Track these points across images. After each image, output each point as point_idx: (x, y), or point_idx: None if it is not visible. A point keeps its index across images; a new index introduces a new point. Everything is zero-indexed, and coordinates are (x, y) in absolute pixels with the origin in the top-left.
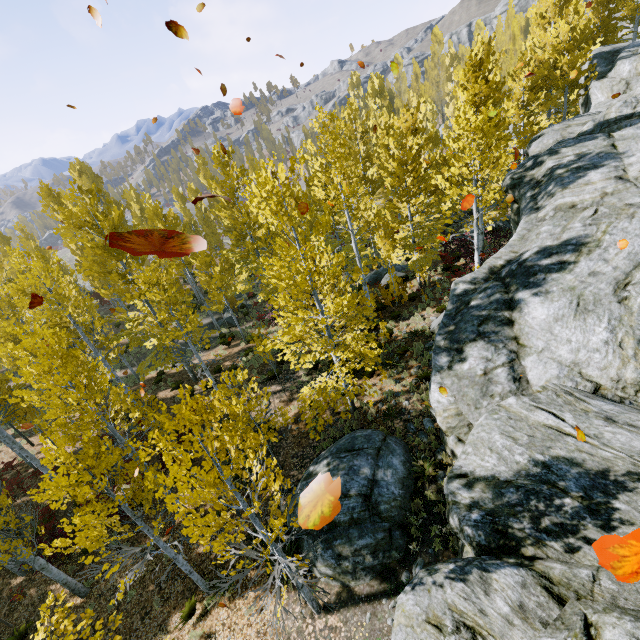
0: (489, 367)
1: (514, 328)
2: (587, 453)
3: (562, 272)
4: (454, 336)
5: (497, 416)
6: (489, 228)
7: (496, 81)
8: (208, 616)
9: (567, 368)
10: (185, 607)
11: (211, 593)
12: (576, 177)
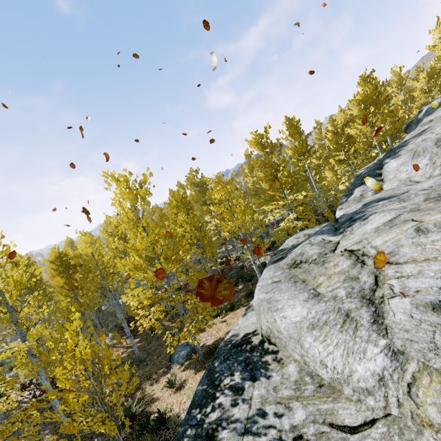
0: (363, 193)
1: (381, 176)
2: (388, 194)
3: (408, 145)
4: (350, 189)
5: (358, 203)
6: (384, 147)
7: (378, 81)
8: (224, 317)
9: (403, 181)
10: (215, 312)
11: (226, 312)
12: (437, 108)
